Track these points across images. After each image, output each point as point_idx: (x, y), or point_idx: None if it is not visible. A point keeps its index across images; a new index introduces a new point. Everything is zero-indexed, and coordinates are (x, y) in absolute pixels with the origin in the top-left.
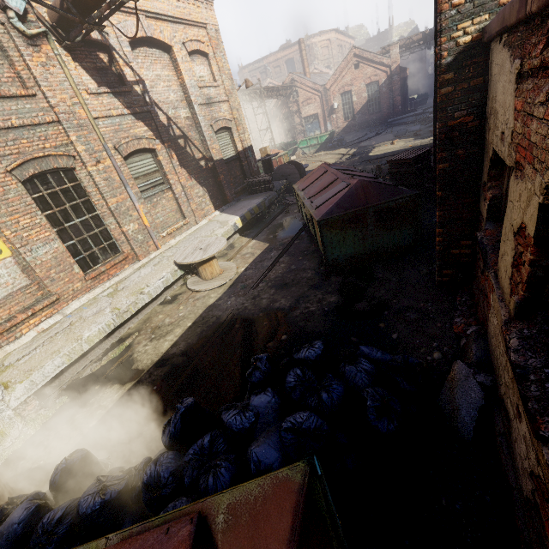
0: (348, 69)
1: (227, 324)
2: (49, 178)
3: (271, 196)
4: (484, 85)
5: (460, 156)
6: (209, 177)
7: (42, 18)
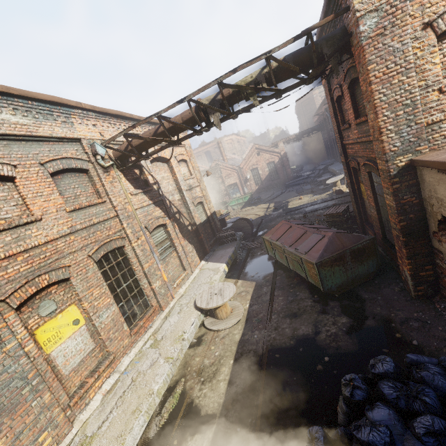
0: (253, 156)
1: (267, 356)
2: (109, 256)
3: (238, 245)
4: (417, 183)
5: (412, 218)
6: (194, 237)
7: (111, 156)
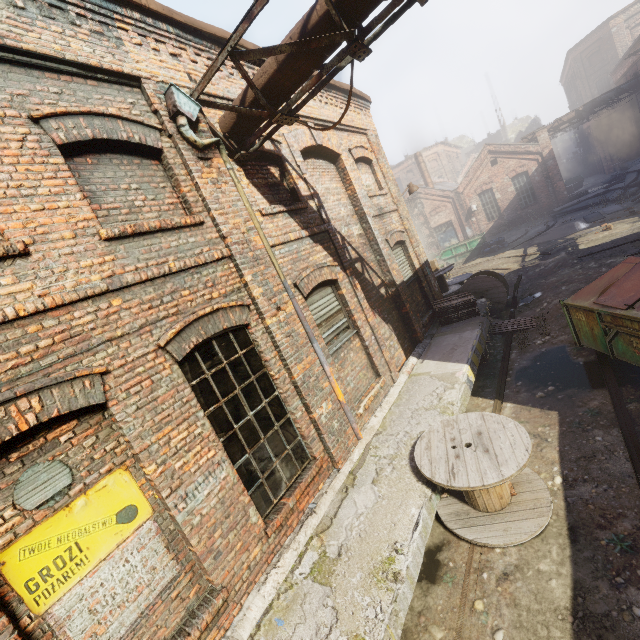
0: (483, 167)
1: None
2: (214, 347)
3: (484, 324)
4: None
5: None
6: (392, 309)
7: (214, 128)
